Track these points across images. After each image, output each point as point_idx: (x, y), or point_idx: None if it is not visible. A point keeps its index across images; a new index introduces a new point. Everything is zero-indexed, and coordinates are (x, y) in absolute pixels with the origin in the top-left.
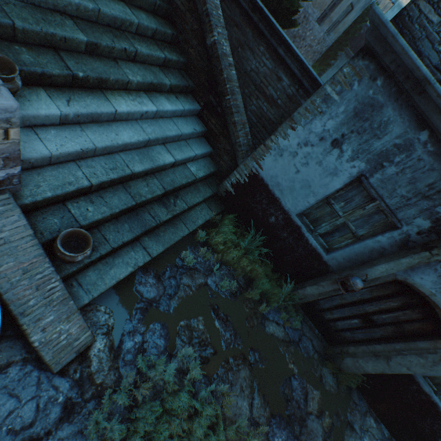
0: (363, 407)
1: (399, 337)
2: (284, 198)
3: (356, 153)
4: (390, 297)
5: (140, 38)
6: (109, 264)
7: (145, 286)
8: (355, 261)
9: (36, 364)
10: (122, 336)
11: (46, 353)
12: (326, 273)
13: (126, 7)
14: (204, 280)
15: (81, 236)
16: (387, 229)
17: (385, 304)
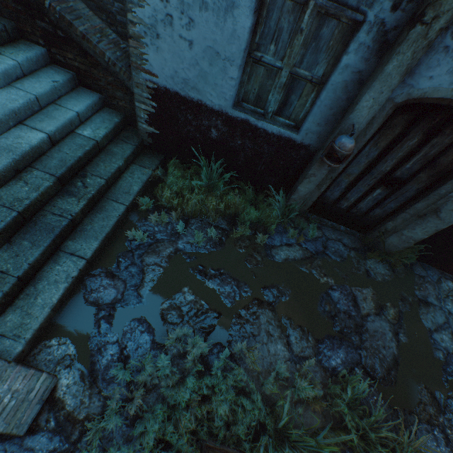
0: (434, 276)
1: (440, 180)
2: (205, 95)
3: None
4: (403, 136)
5: None
6: (32, 294)
7: (97, 292)
8: (334, 117)
9: None
10: (92, 357)
11: None
12: (311, 157)
13: None
14: (173, 247)
15: None
16: (349, 39)
17: (402, 150)
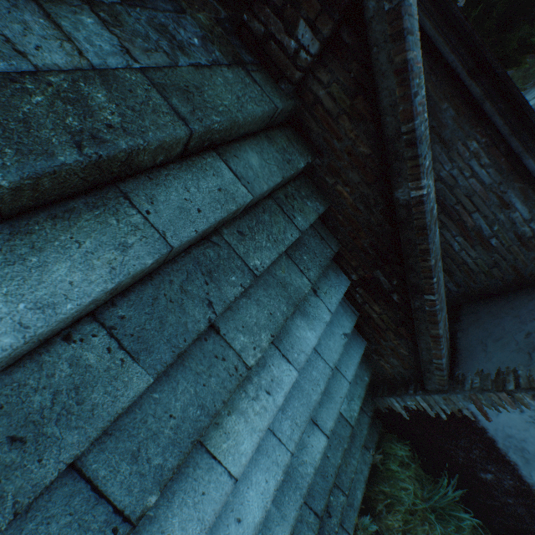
0: None
1: None
2: (531, 469)
3: None
4: None
5: (250, 215)
6: None
7: None
8: None
9: None
10: None
11: None
12: None
13: (218, 162)
14: None
15: None
16: None
17: None
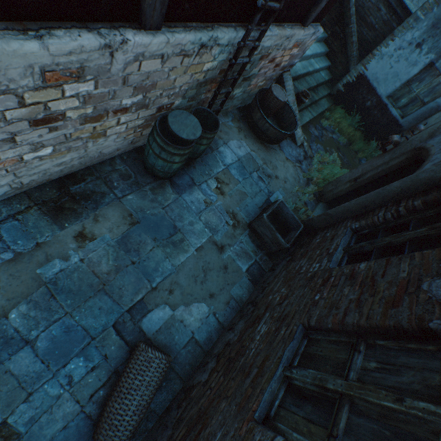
0: None
1: None
2: (379, 87)
3: (429, 49)
4: None
5: None
6: (302, 115)
7: (311, 130)
8: (420, 119)
9: (292, 142)
10: (310, 144)
11: (296, 137)
12: (399, 132)
13: None
14: (331, 135)
15: (304, 94)
16: None
17: None
